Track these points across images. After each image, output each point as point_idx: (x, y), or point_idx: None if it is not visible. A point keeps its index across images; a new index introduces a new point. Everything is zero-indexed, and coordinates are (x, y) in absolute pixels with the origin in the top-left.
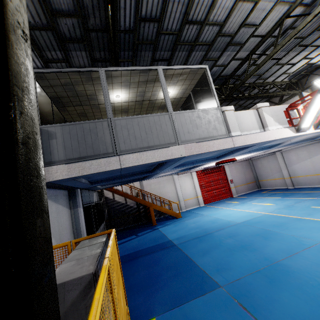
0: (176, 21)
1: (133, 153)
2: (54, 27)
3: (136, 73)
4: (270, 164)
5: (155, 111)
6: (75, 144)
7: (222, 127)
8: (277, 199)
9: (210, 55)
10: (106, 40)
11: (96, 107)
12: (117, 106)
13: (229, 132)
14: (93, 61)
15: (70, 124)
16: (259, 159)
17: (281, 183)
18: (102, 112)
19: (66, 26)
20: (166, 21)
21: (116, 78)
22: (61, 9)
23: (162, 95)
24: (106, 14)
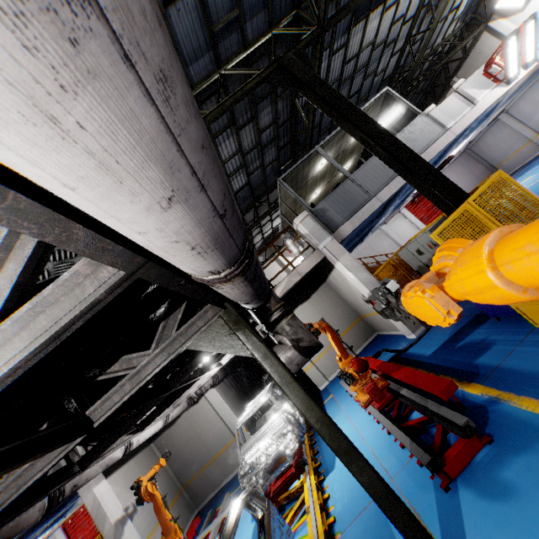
0: (337, 70)
1: (383, 189)
2: (260, 143)
3: (337, 134)
4: (499, 136)
5: (346, 159)
6: (342, 207)
7: (435, 127)
8: (534, 168)
9: (368, 72)
10: (288, 126)
11: (305, 186)
12: (318, 175)
13: (444, 127)
14: (279, 151)
15: (329, 196)
16: (479, 141)
17: (530, 149)
18: (307, 189)
19: (265, 136)
20: (330, 77)
21: (324, 148)
22: (265, 126)
23: (353, 139)
24: (290, 106)
